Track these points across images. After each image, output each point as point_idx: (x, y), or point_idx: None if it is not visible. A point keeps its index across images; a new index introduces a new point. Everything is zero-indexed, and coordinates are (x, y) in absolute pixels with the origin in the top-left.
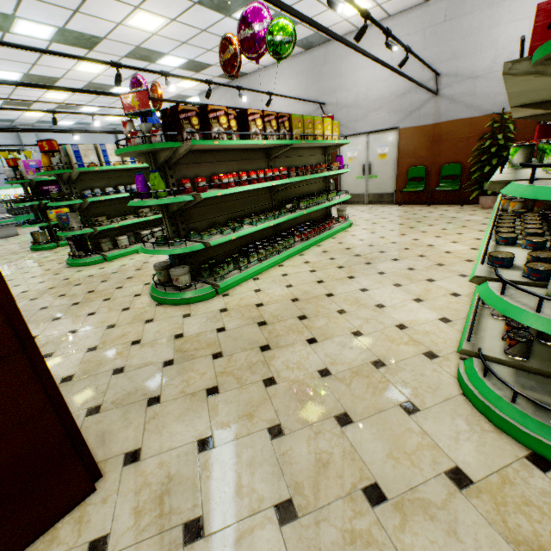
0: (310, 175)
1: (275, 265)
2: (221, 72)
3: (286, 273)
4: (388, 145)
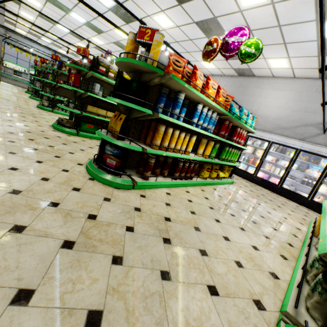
0: None
1: None
2: None
3: None
4: None
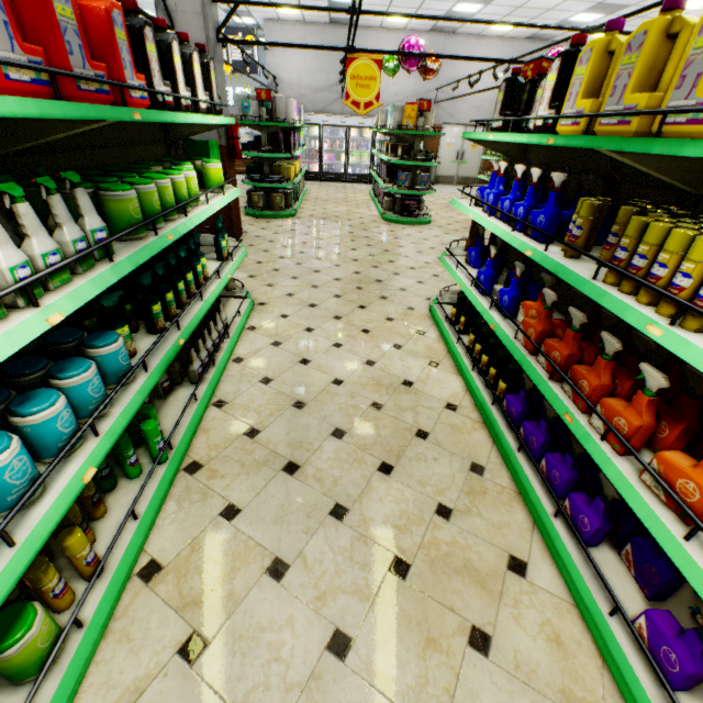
0: None
1: None
2: (343, 17)
3: None
4: None
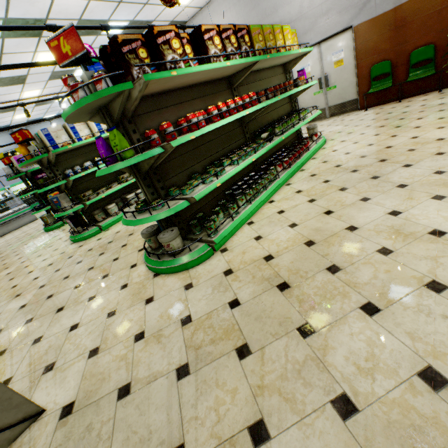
0: (280, 95)
1: (265, 202)
2: None
3: (281, 209)
4: (343, 50)
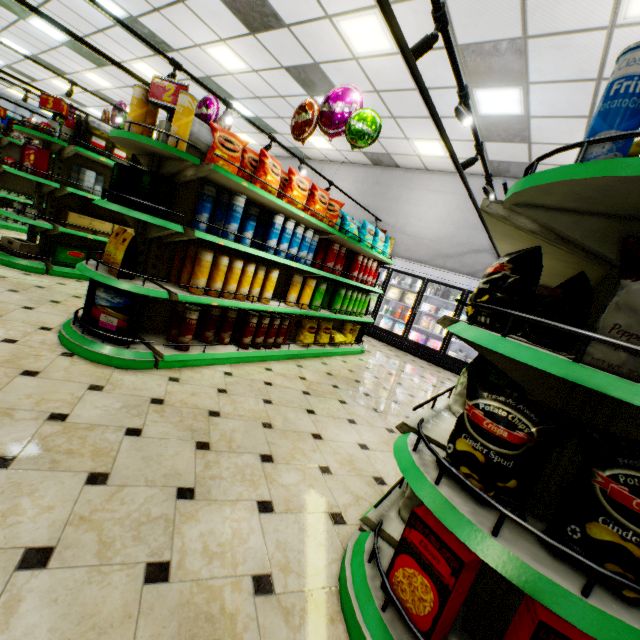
0: None
1: None
2: None
3: None
4: None
